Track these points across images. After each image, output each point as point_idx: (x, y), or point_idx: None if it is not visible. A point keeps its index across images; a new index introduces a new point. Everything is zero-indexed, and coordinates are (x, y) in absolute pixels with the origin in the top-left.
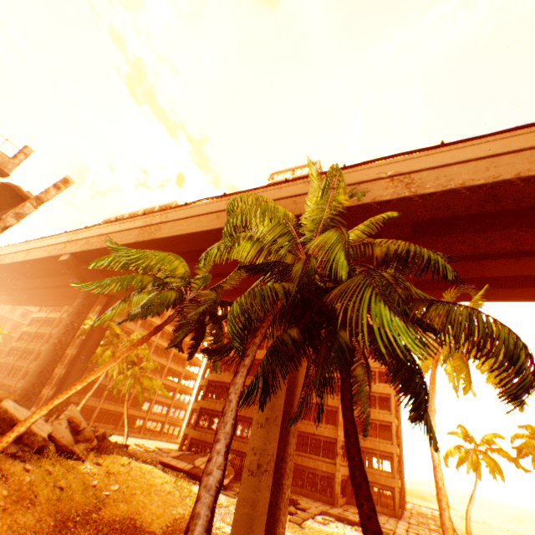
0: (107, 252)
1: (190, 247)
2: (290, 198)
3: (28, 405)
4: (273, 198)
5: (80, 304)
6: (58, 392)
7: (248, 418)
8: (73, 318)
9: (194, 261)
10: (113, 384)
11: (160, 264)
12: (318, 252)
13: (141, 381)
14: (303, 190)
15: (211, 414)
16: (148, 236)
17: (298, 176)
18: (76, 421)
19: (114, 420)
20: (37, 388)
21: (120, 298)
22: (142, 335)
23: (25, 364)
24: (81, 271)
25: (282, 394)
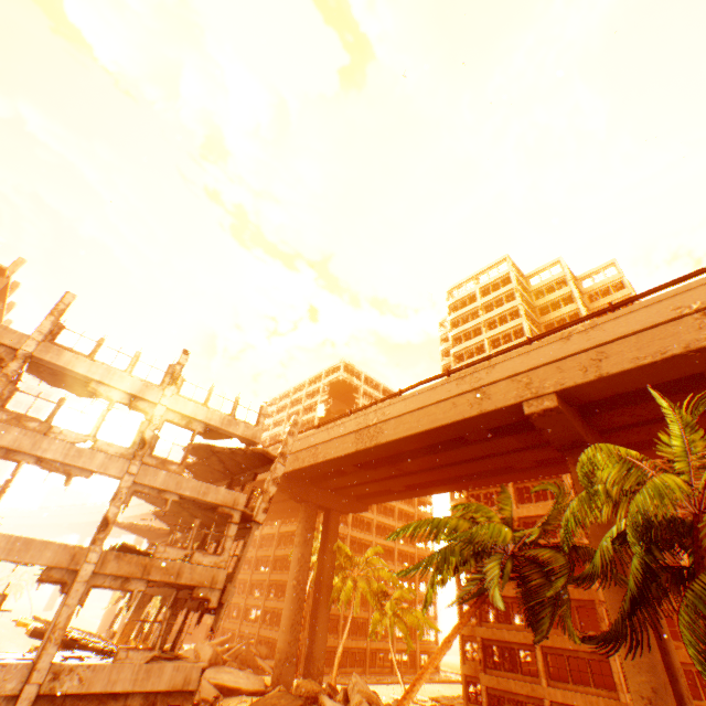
0: (321, 465)
1: (423, 442)
2: (548, 365)
3: (290, 670)
4: (523, 369)
5: (303, 530)
6: (312, 646)
7: (561, 649)
8: (302, 548)
9: (426, 454)
10: (371, 628)
11: (489, 538)
12: (705, 494)
13: (402, 617)
14: (564, 350)
15: (499, 647)
16: (369, 442)
17: (487, 284)
18: (375, 701)
19: (359, 661)
20: (293, 646)
21: (337, 507)
22: (356, 538)
23: (241, 600)
24: (294, 490)
25: (652, 642)
